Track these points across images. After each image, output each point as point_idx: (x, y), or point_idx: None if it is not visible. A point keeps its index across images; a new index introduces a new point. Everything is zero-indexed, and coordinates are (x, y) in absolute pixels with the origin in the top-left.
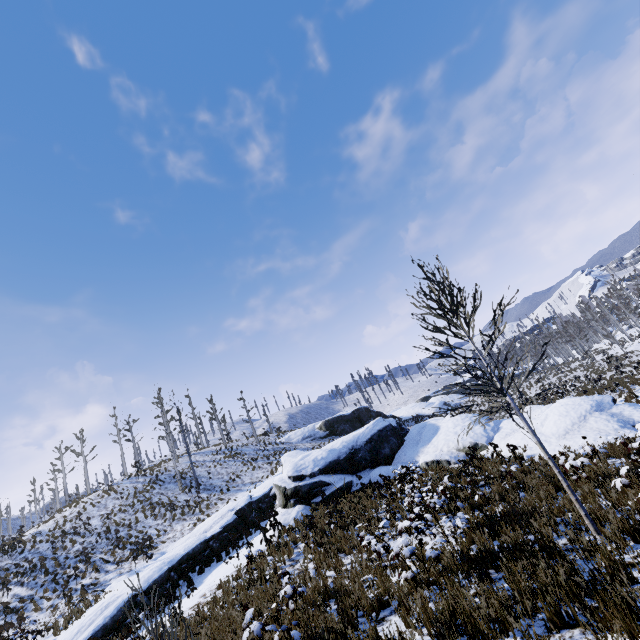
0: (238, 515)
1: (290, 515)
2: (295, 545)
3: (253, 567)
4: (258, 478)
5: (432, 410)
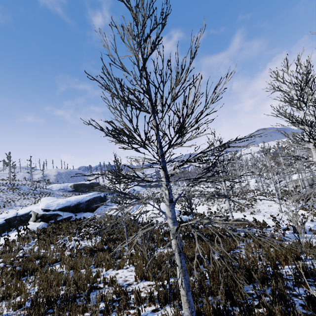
0: (6, 221)
1: (36, 226)
2: (33, 239)
3: (7, 245)
4: (25, 204)
5: (127, 191)
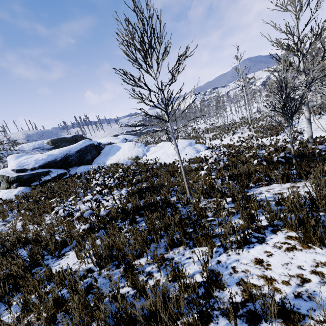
0: None
1: (12, 193)
2: (12, 211)
3: None
4: None
5: (118, 141)
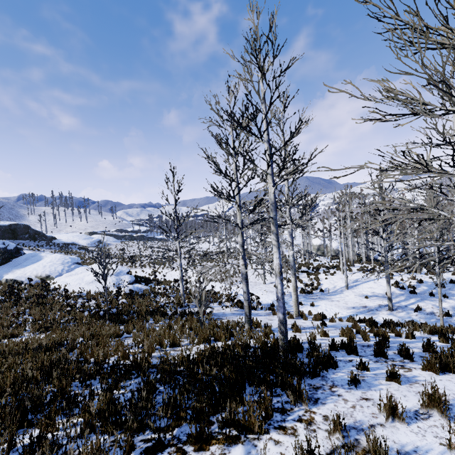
0: None
1: None
2: None
3: None
4: None
5: (86, 243)
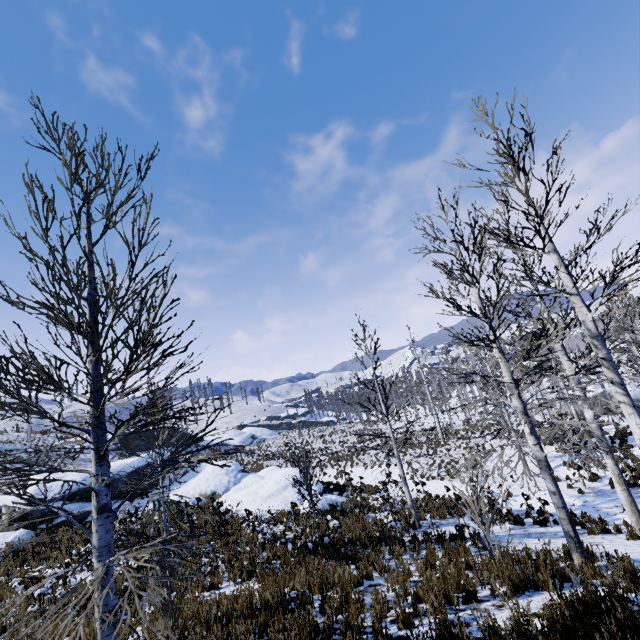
0: None
1: (6, 539)
2: None
3: None
4: (3, 487)
5: (237, 441)
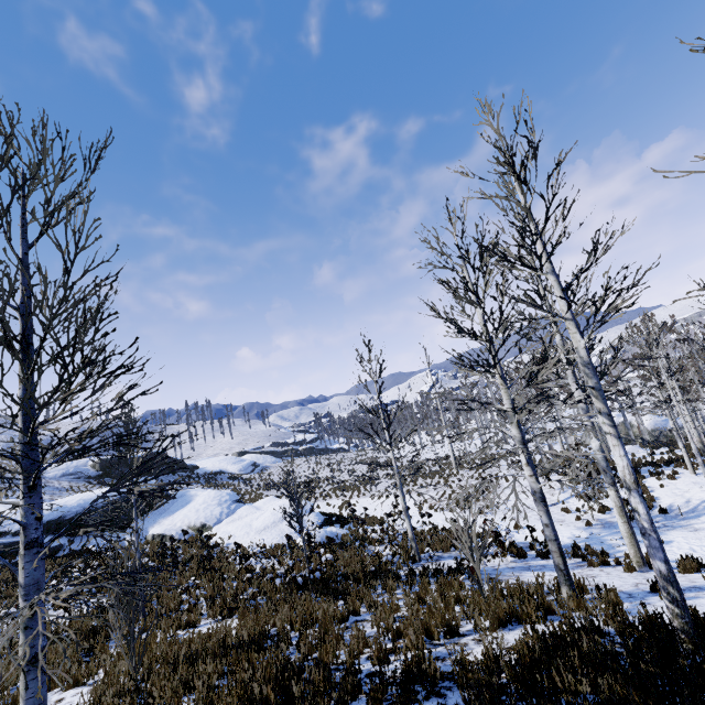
0: None
1: None
2: None
3: None
4: None
5: (237, 469)
